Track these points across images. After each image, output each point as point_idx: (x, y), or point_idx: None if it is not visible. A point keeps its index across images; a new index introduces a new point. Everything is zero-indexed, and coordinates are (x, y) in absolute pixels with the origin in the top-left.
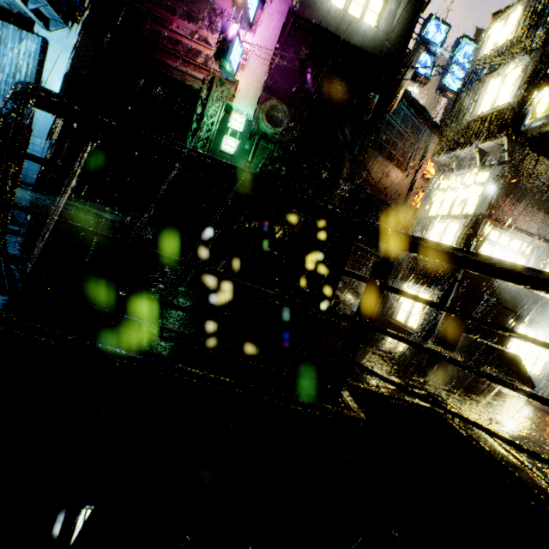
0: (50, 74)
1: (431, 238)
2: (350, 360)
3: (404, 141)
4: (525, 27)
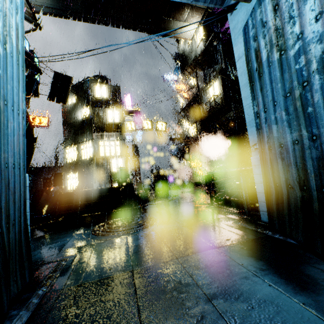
0: None
1: (113, 165)
2: None
3: None
4: (112, 97)
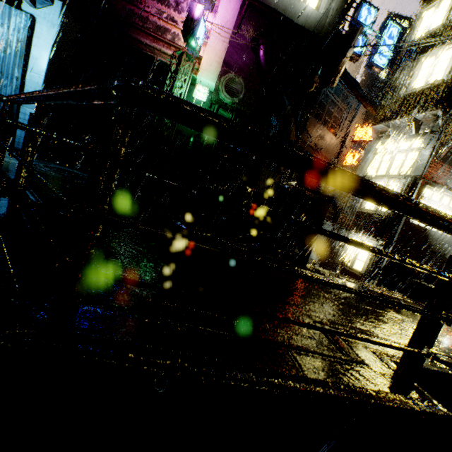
0: (38, 48)
1: None
2: (433, 356)
3: (336, 109)
4: None
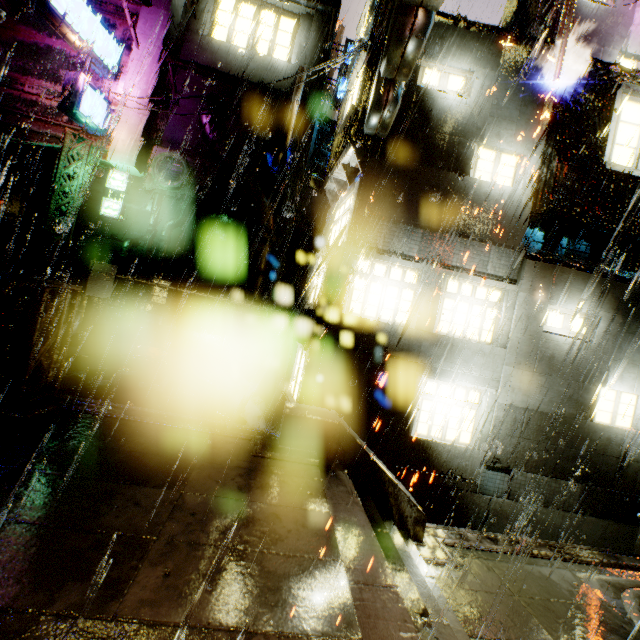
0: None
1: (315, 281)
2: None
3: None
4: (368, 22)
